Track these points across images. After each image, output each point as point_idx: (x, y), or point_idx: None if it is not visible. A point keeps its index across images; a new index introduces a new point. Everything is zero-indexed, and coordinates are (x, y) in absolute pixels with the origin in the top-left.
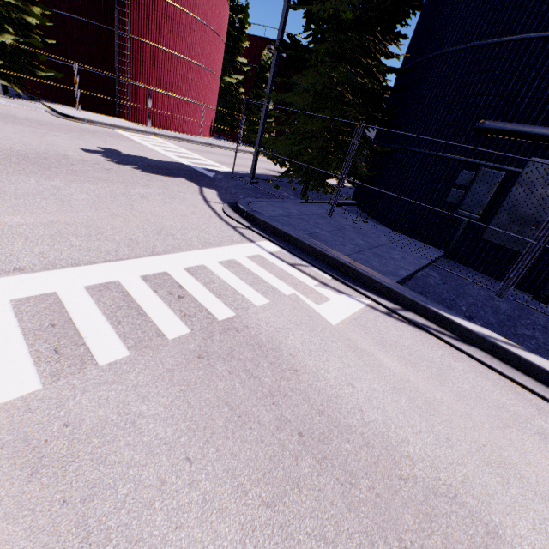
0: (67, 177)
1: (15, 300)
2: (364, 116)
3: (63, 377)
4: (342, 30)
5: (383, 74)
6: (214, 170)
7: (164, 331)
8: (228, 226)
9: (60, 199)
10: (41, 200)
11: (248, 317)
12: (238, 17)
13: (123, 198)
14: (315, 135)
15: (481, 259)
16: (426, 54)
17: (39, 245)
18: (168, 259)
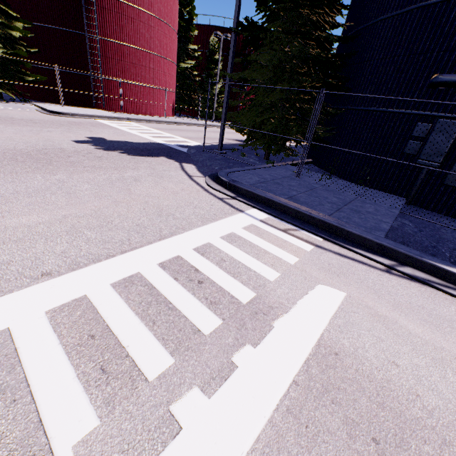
0: (67, 170)
1: (49, 311)
2: (321, 83)
3: (117, 404)
4: (294, 7)
5: (331, 43)
6: (185, 145)
7: (198, 326)
8: (216, 198)
9: (66, 192)
10: (50, 195)
11: (268, 296)
12: (186, 10)
13: (119, 183)
14: (274, 105)
15: (443, 202)
16: (370, 20)
17: (59, 244)
18: (176, 241)
